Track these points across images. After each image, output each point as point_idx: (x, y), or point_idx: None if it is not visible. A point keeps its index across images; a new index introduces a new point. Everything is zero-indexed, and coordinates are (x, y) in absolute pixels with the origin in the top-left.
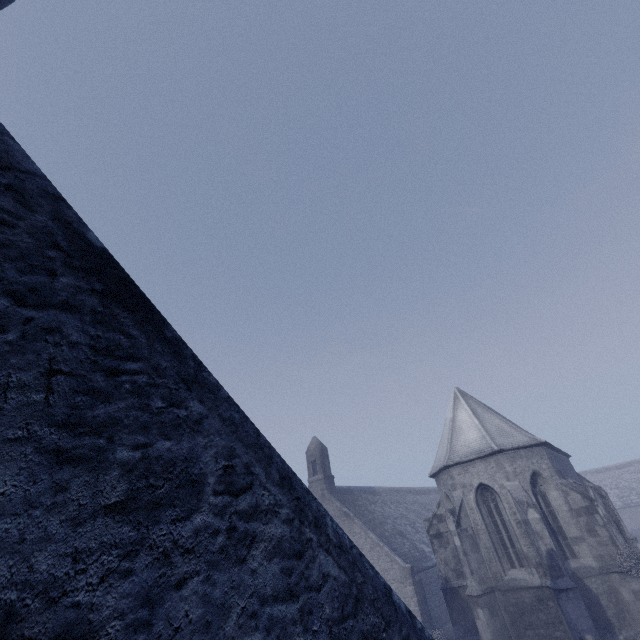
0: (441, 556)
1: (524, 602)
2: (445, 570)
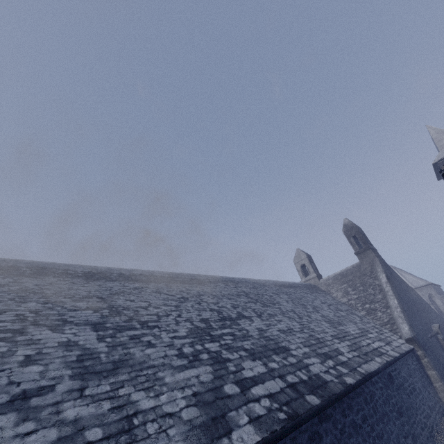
0: None
1: None
2: None
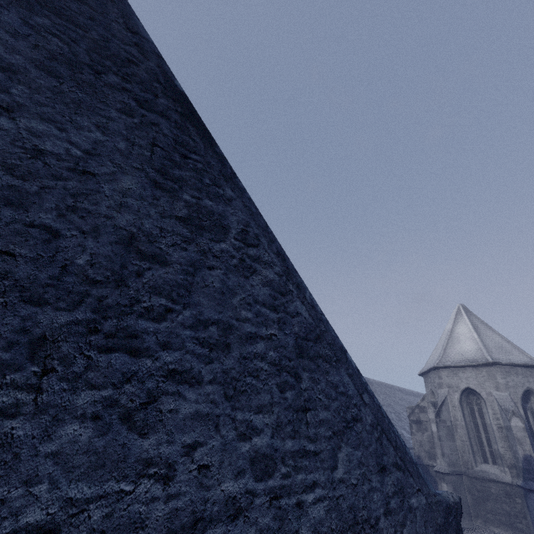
0: (417, 438)
1: (490, 491)
2: (419, 450)
